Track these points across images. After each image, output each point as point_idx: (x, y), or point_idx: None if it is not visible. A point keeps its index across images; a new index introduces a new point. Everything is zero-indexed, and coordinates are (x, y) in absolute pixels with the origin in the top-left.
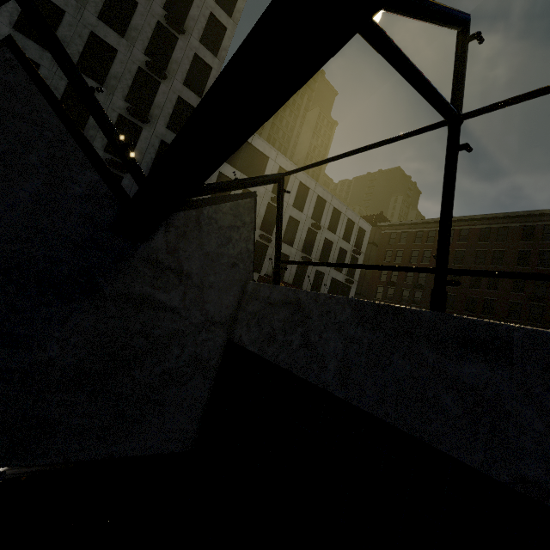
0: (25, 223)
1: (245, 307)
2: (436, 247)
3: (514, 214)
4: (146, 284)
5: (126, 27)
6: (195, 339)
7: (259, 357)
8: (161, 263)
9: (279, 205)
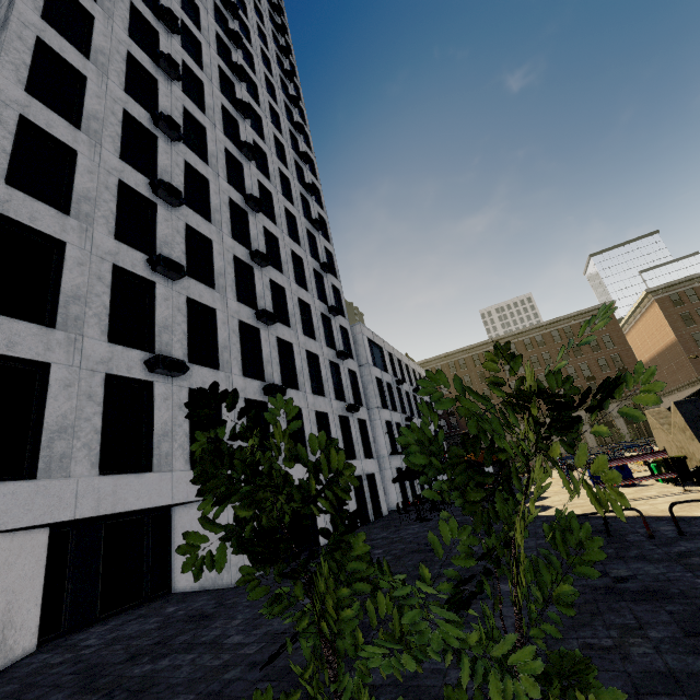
0: None
1: None
2: (472, 371)
3: (514, 333)
4: None
5: (302, 281)
6: None
7: None
8: None
9: None
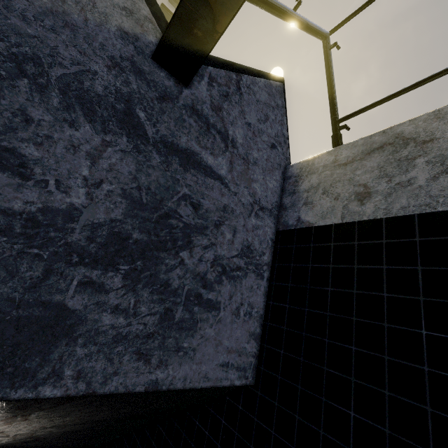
0: (49, 6)
1: (294, 189)
2: None
3: None
4: (192, 139)
5: None
6: (245, 224)
7: (349, 224)
8: (207, 119)
9: (330, 61)
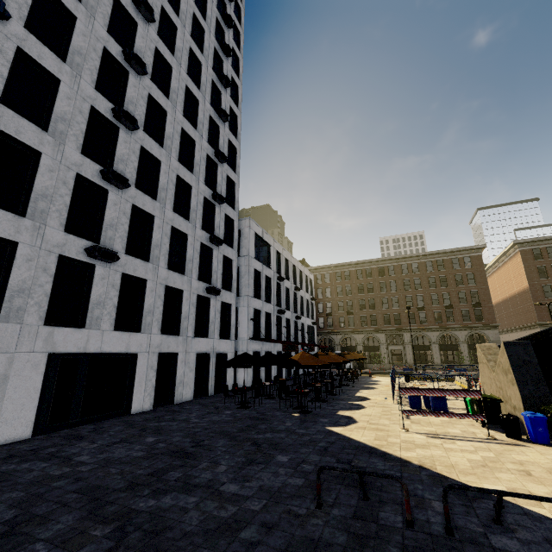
0: None
1: None
2: (354, 283)
3: (395, 257)
4: None
5: (190, 163)
6: None
7: None
8: None
9: None
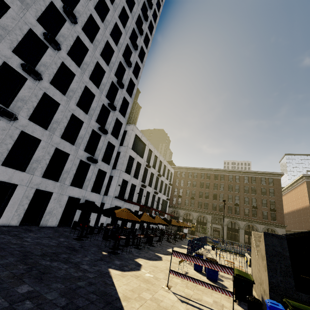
0: None
1: None
2: (198, 180)
3: (226, 170)
4: None
5: (98, 82)
6: None
7: None
8: None
9: None
